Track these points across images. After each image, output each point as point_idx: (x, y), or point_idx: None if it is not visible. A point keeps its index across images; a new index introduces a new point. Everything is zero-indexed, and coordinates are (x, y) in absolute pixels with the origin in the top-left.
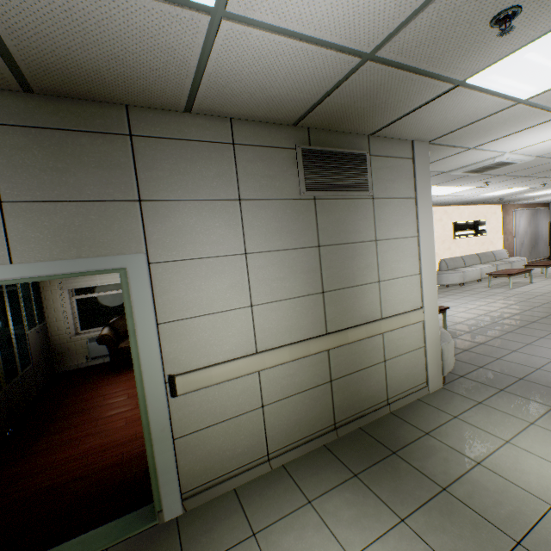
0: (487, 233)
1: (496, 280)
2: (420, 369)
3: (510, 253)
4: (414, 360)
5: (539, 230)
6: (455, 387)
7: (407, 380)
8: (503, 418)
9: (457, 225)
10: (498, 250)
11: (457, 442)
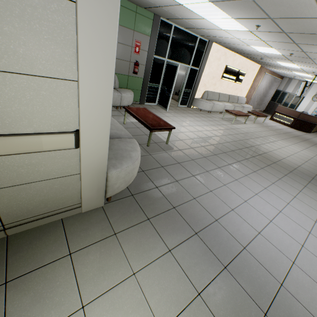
0: (242, 83)
1: (229, 115)
2: (71, 194)
3: (247, 101)
4: (60, 186)
5: (269, 92)
6: (114, 209)
7: (46, 205)
8: (114, 263)
9: (228, 68)
10: (242, 97)
11: (25, 304)
